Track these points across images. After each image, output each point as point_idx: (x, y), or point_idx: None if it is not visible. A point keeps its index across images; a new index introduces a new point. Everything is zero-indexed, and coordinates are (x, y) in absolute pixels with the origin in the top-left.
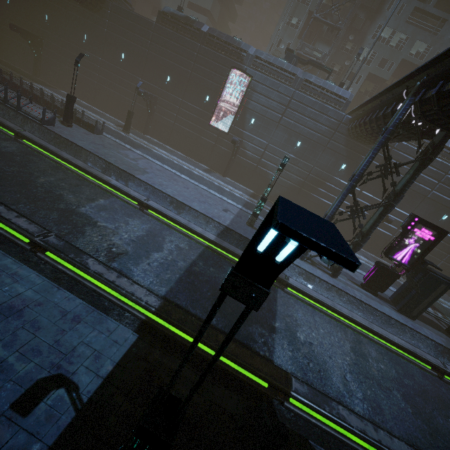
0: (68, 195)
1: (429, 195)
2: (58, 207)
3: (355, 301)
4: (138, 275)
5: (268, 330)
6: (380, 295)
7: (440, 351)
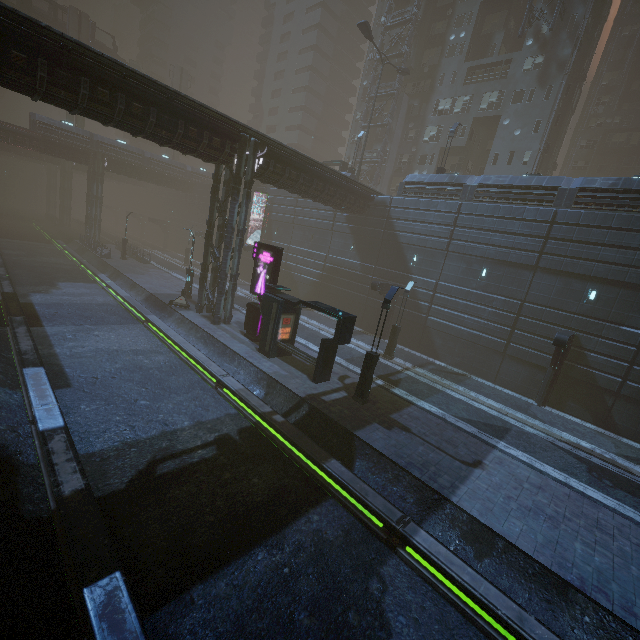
0: (63, 279)
1: (449, 248)
2: (46, 280)
3: (206, 336)
4: (35, 297)
5: (74, 324)
6: None
7: (259, 378)
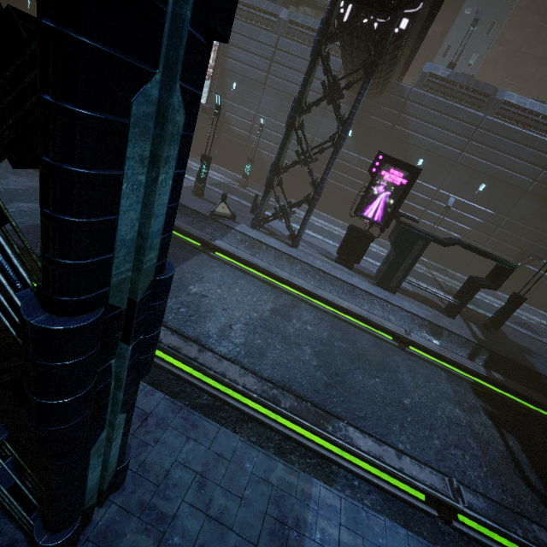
0: None
1: (459, 160)
2: None
3: (311, 270)
4: None
5: None
6: (360, 270)
7: (417, 324)
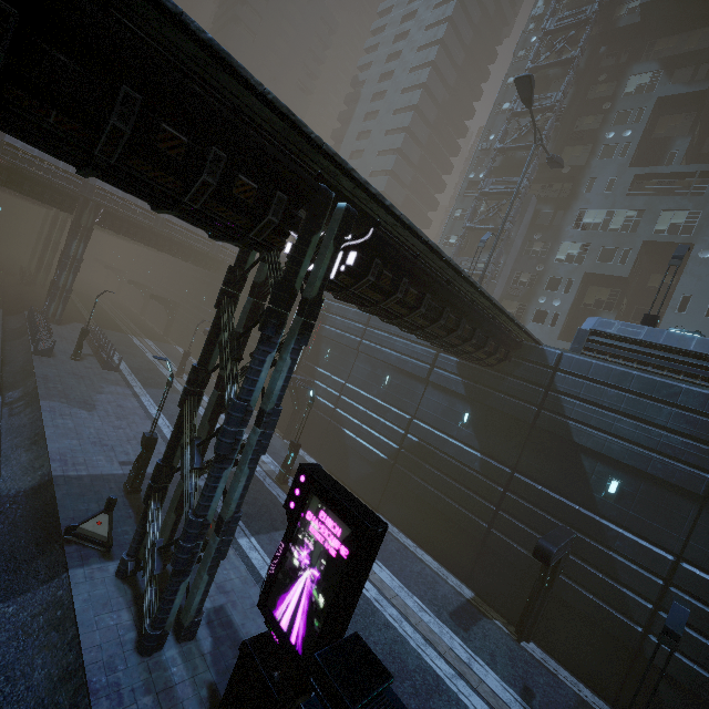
0: None
1: None
2: None
3: None
4: None
5: None
6: None
7: None
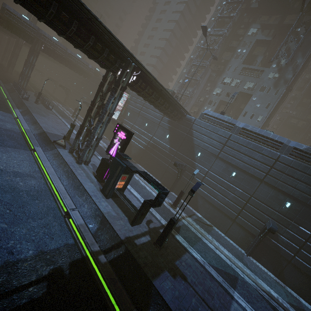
0: None
1: (219, 155)
2: None
3: (70, 171)
4: None
5: None
6: None
7: (97, 214)
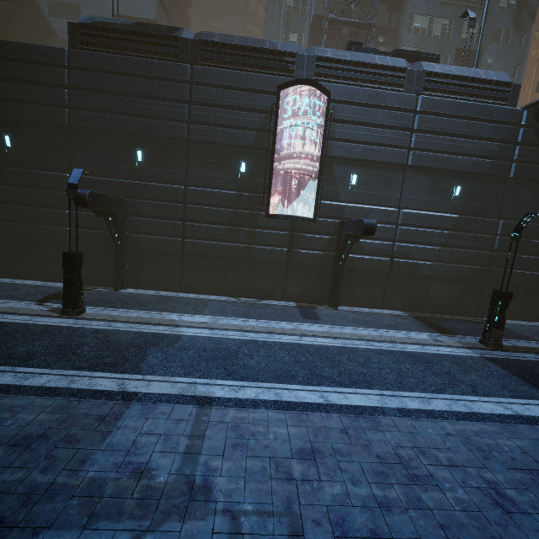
0: None
1: None
2: None
3: None
4: None
5: None
6: None
7: None
